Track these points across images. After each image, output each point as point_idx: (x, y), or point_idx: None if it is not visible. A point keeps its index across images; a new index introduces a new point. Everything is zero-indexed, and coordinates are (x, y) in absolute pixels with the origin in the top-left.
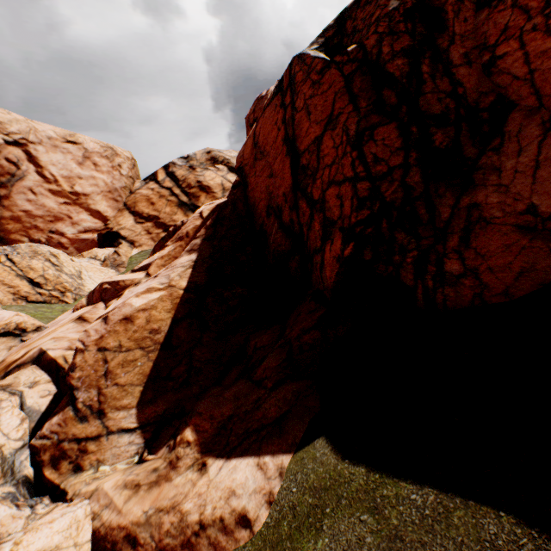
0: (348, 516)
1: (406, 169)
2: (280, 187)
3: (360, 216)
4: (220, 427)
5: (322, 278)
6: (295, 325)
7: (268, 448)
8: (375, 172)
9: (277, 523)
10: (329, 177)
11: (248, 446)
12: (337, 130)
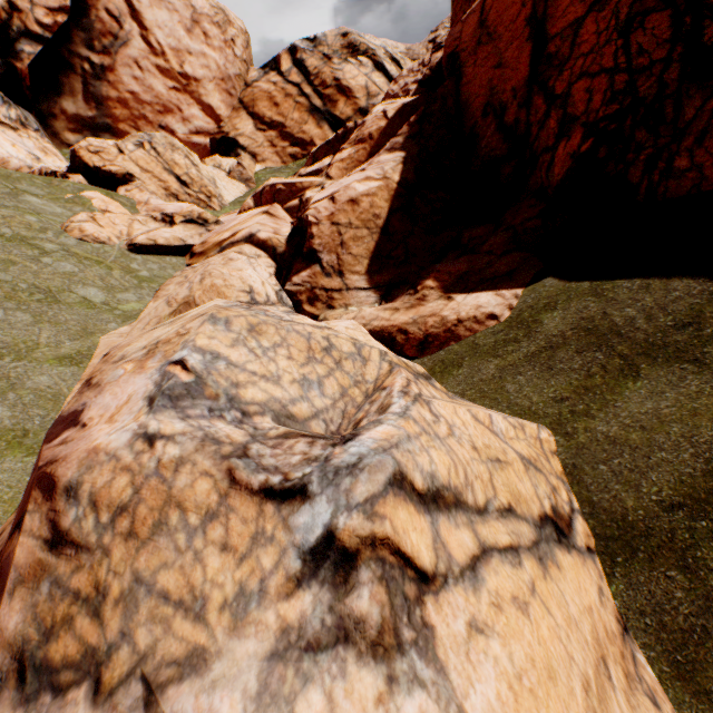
0: (576, 301)
1: (667, 65)
2: (509, 80)
3: (608, 111)
4: (458, 279)
5: (547, 177)
6: (517, 216)
7: (502, 287)
8: (636, 65)
9: (519, 315)
10: (581, 69)
11: (484, 288)
12: (605, 13)
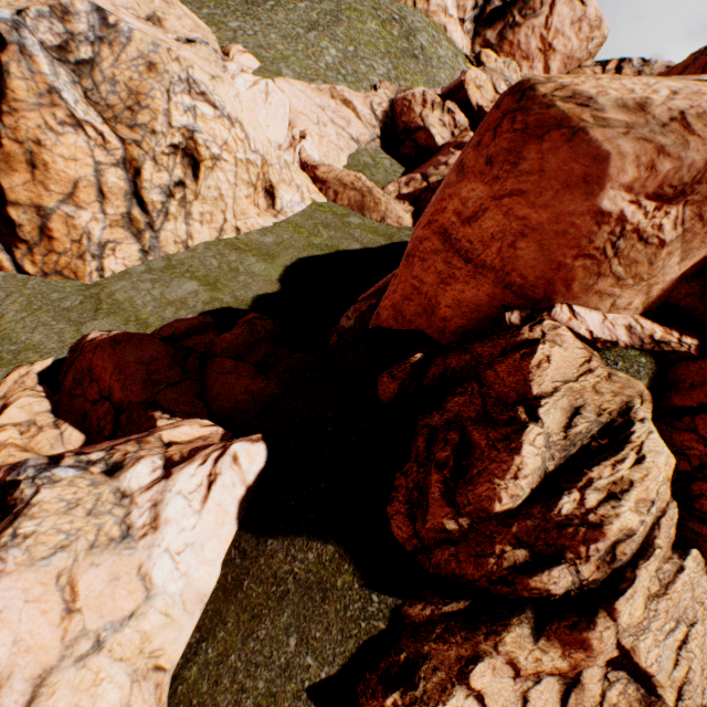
0: None
1: None
2: None
3: None
4: None
5: None
6: None
7: None
8: None
9: None
10: None
11: None
12: None
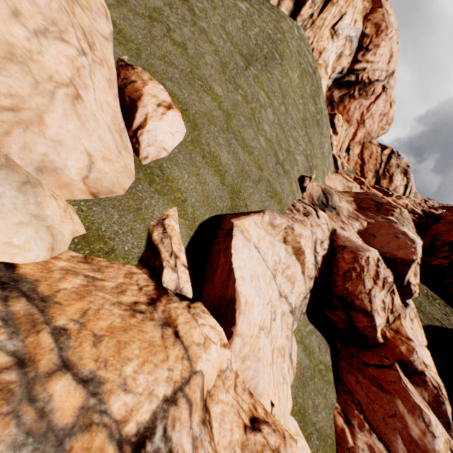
0: None
1: None
2: (445, 237)
3: None
4: None
5: (430, 261)
6: None
7: None
8: None
9: None
10: None
11: None
12: None
